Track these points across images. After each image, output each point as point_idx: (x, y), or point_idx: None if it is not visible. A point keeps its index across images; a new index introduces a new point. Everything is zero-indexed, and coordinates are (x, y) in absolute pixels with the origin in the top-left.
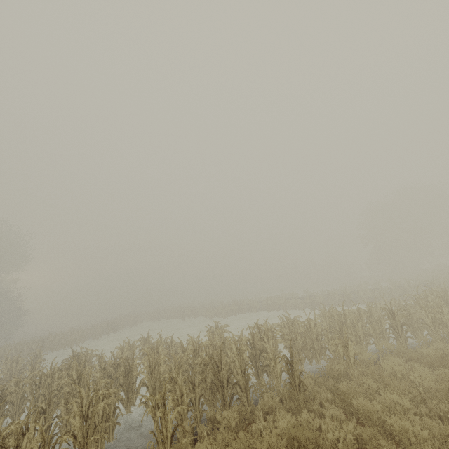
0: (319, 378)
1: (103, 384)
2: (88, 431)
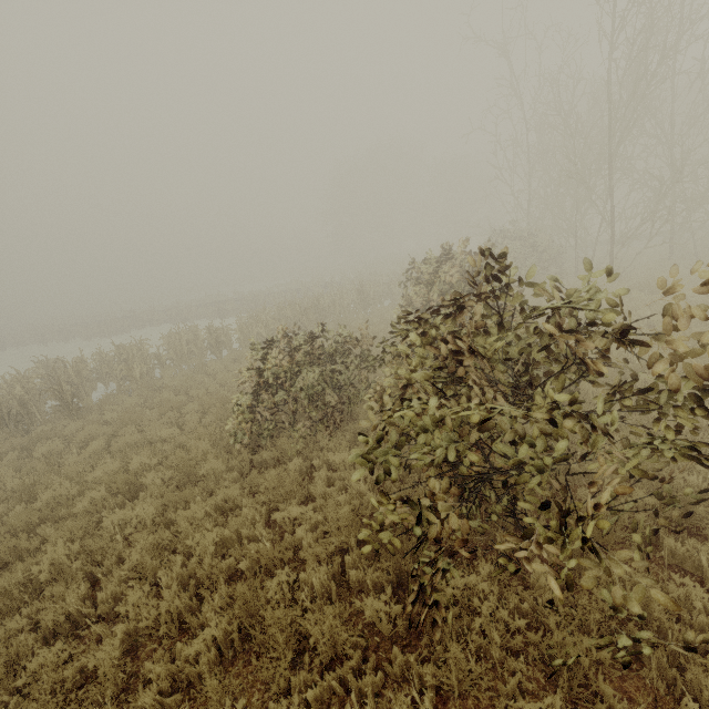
0: (107, 396)
1: None
2: None
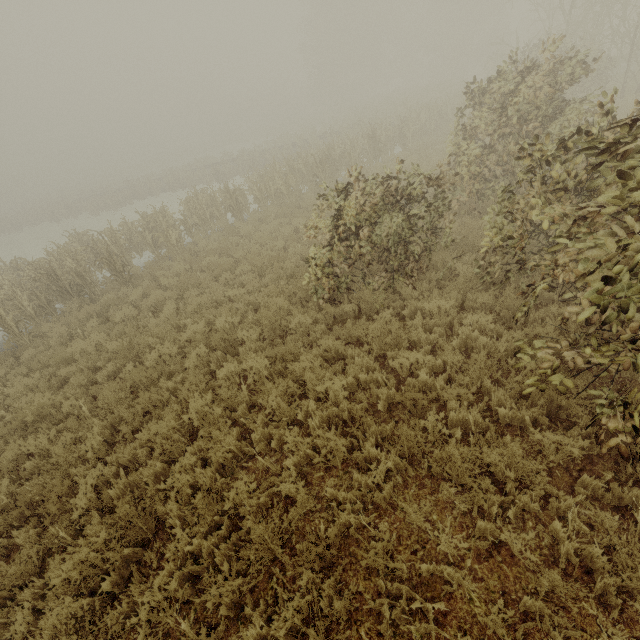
0: (151, 264)
1: None
2: None
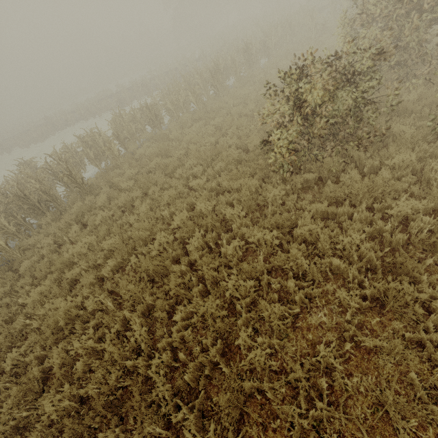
0: (101, 174)
1: None
2: None
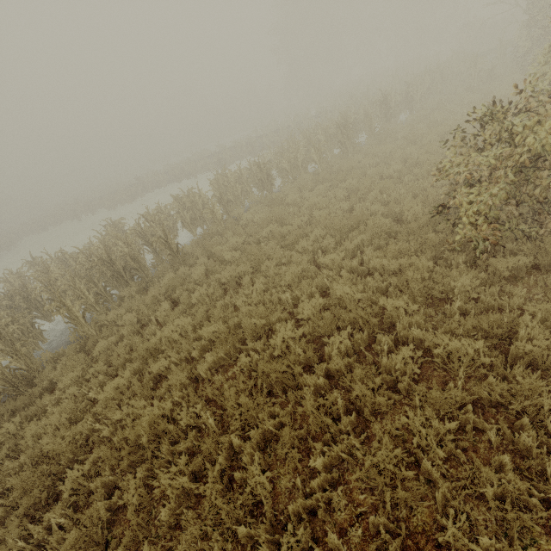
0: (198, 241)
1: (7, 315)
2: (14, 345)
